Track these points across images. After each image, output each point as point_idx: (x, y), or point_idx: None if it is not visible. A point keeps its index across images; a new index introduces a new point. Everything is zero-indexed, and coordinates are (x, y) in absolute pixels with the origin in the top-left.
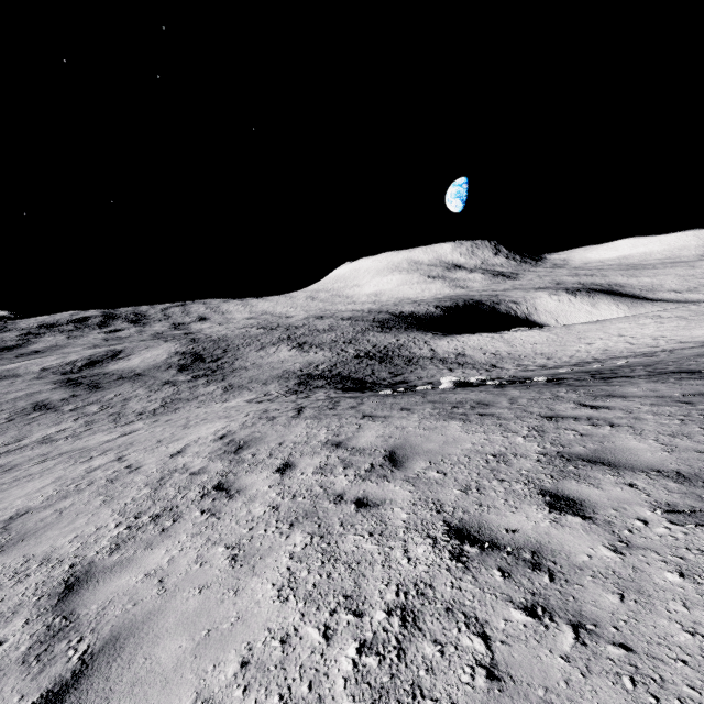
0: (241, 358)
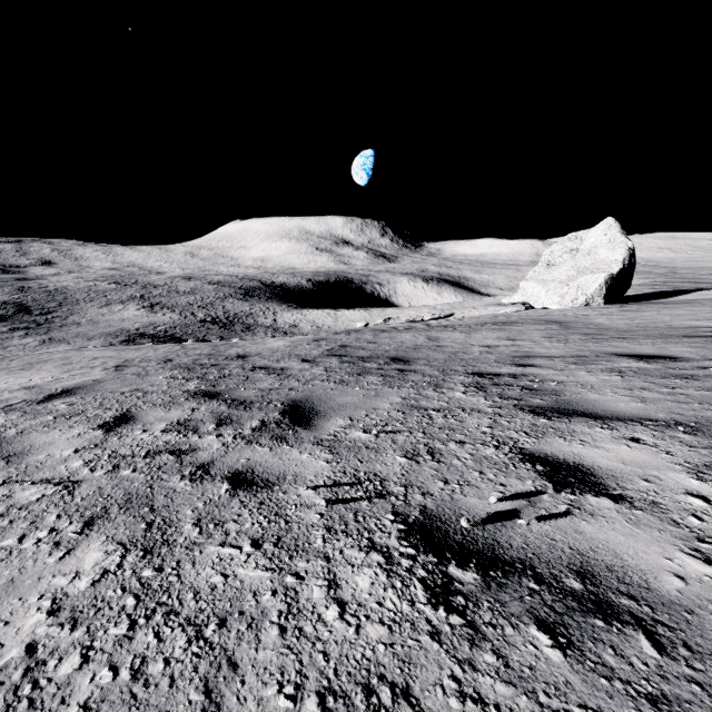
0: (78, 313)
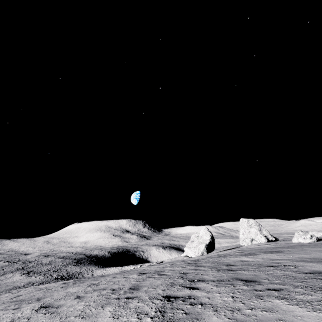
0: None
